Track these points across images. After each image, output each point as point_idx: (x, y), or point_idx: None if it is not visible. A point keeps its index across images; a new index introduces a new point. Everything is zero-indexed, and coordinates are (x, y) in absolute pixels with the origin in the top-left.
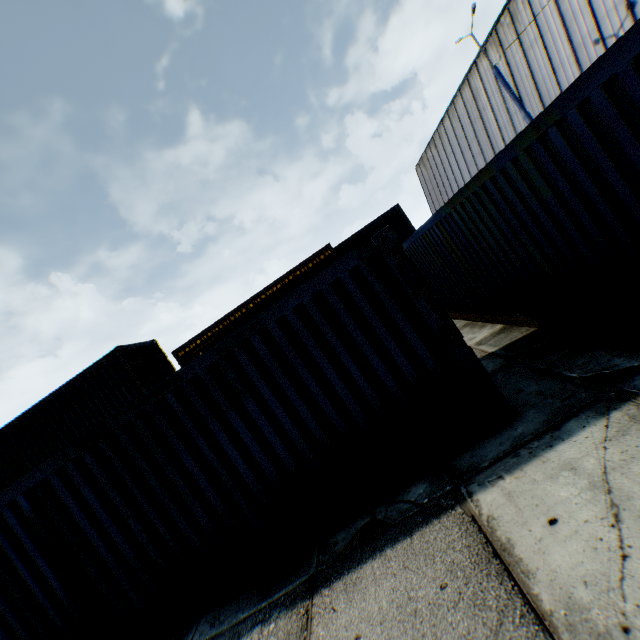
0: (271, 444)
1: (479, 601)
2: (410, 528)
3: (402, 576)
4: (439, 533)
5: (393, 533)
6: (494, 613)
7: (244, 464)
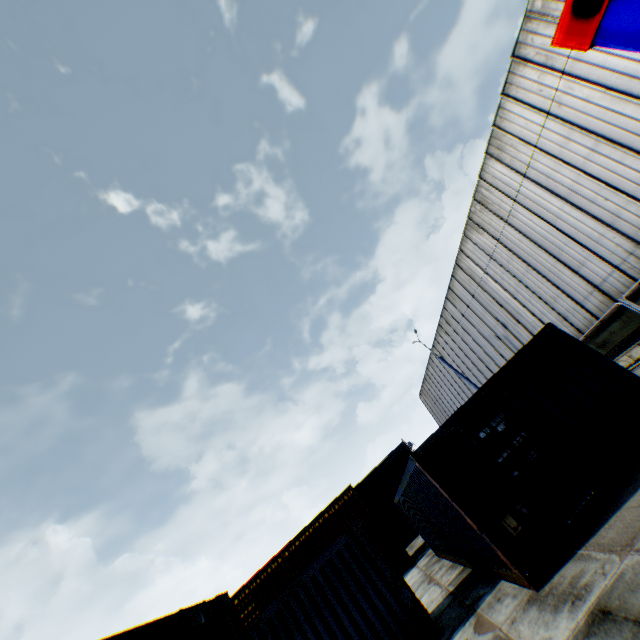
0: None
1: None
2: None
3: None
4: None
5: None
6: None
7: None
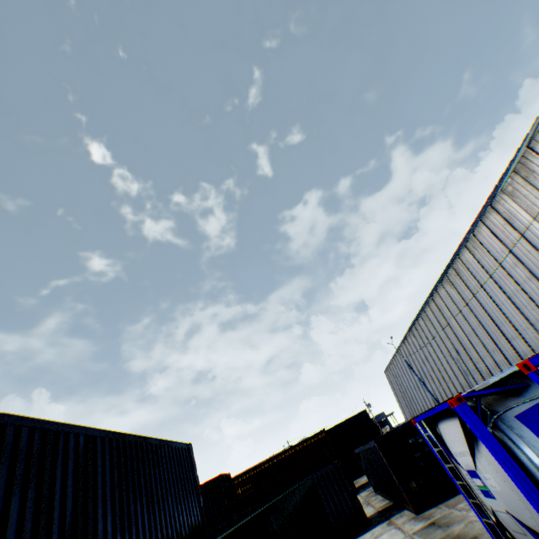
0: None
1: None
2: None
3: None
4: None
5: None
6: None
7: None
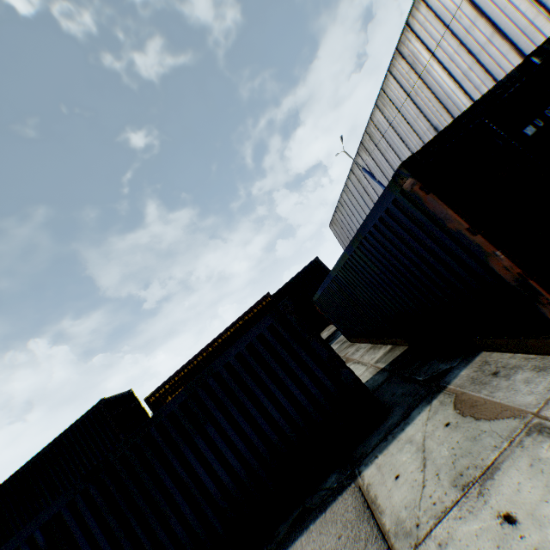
0: (226, 458)
1: (357, 537)
2: (325, 506)
3: (318, 539)
4: (341, 503)
5: (315, 513)
6: (363, 541)
7: (208, 477)
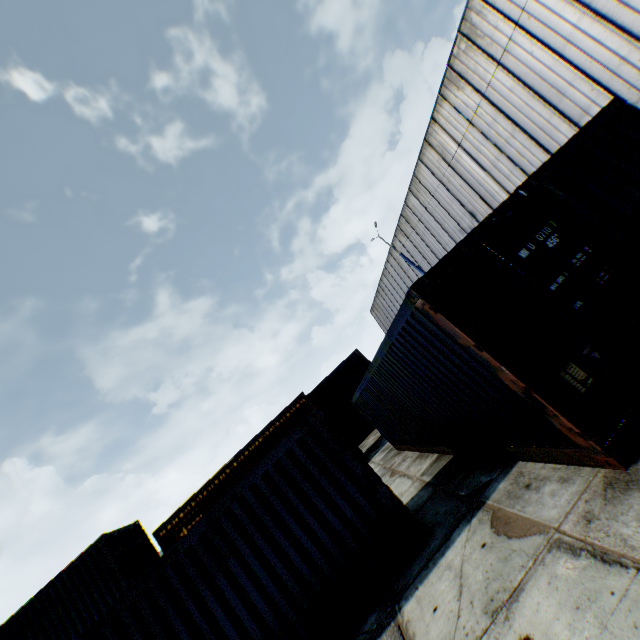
0: (252, 599)
1: None
2: None
3: None
4: None
5: None
6: None
7: (231, 625)
